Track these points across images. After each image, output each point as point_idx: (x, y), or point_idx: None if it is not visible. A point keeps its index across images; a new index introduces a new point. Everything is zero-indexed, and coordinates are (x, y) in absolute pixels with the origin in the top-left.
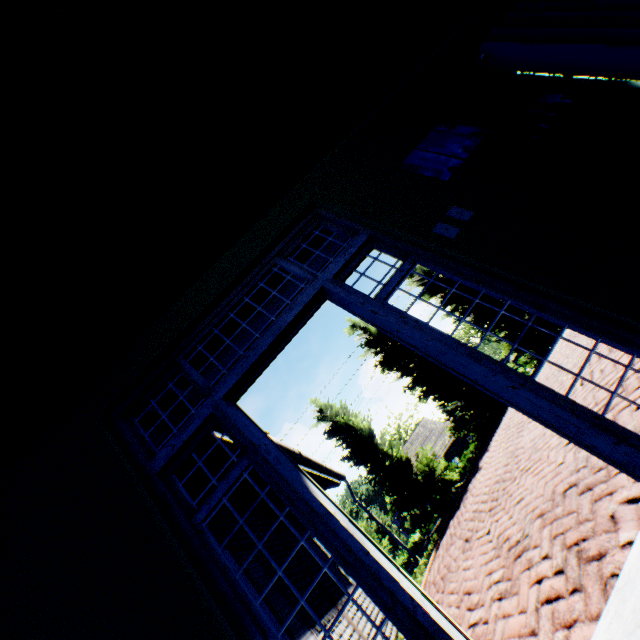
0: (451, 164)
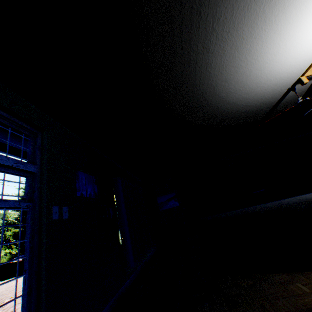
0: (84, 192)
